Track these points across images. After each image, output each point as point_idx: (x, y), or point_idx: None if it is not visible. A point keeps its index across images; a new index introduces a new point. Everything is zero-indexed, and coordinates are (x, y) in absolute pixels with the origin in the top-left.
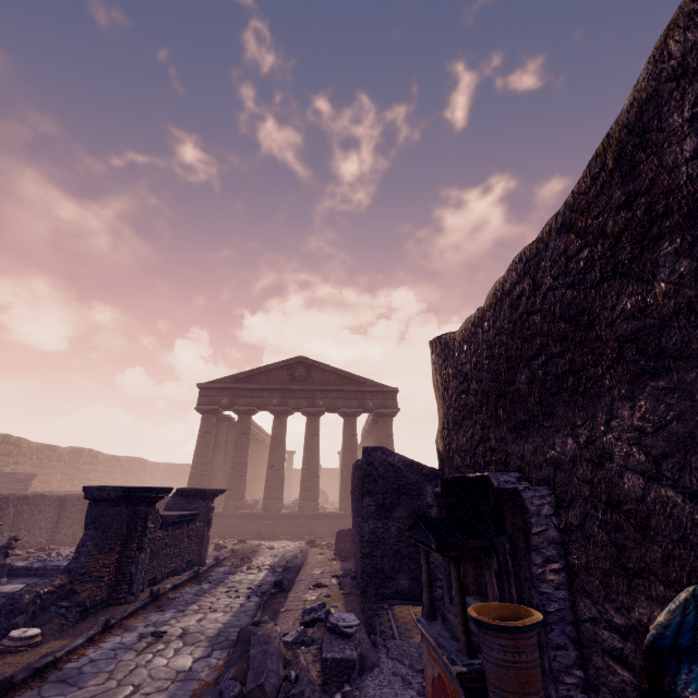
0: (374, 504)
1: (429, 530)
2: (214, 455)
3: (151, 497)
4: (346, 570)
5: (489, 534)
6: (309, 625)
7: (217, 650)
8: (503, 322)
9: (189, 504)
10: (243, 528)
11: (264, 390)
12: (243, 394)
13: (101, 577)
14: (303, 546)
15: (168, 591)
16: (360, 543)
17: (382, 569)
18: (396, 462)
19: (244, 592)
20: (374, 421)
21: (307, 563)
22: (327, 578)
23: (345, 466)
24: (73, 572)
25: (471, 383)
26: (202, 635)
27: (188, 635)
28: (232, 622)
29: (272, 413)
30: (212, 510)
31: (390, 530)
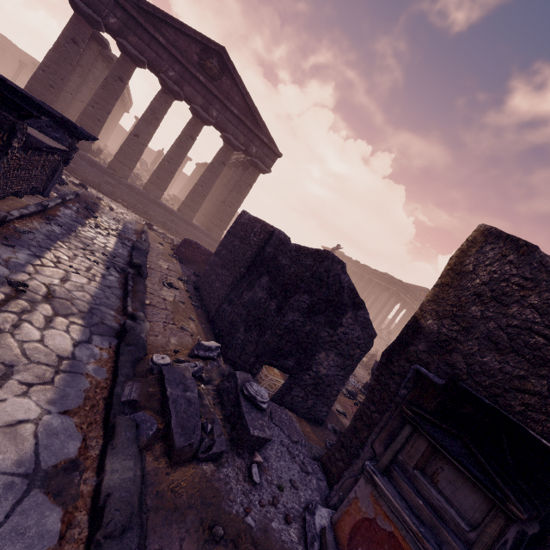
0: (308, 303)
1: (504, 482)
2: (70, 72)
3: (28, 112)
4: (187, 276)
5: (543, 509)
6: (200, 357)
7: (96, 335)
8: None
9: (51, 128)
10: (83, 170)
11: (165, 51)
12: (140, 33)
13: None
14: (141, 224)
15: (14, 219)
16: (233, 286)
17: (282, 349)
18: (344, 282)
19: (101, 258)
20: (243, 163)
21: (150, 248)
22: (175, 278)
23: (202, 182)
24: None
25: None
26: (73, 305)
27: (55, 299)
28: (101, 297)
29: (161, 83)
30: (75, 151)
31: (306, 327)
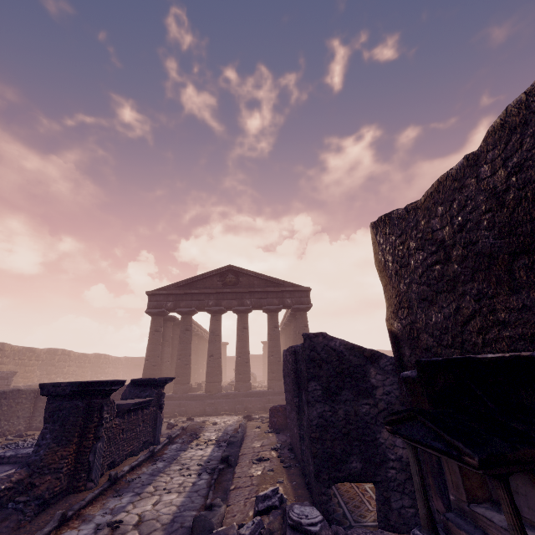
0: (320, 388)
1: (449, 434)
2: (163, 349)
3: (104, 390)
4: (282, 442)
5: None
6: (263, 513)
7: None
8: (529, 152)
9: (142, 392)
10: (190, 407)
11: (201, 294)
12: (185, 298)
13: (60, 468)
14: (241, 420)
15: (126, 473)
16: (298, 421)
17: (333, 453)
18: (338, 347)
19: (195, 469)
20: (292, 315)
21: (246, 436)
22: (267, 451)
23: (270, 352)
24: (32, 465)
25: (453, 249)
26: (157, 522)
27: (143, 523)
28: (186, 504)
29: (209, 313)
30: (163, 396)
31: (338, 413)
